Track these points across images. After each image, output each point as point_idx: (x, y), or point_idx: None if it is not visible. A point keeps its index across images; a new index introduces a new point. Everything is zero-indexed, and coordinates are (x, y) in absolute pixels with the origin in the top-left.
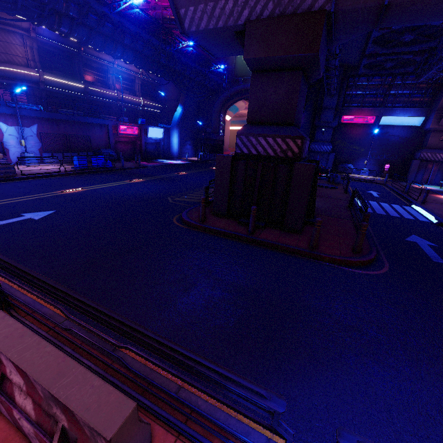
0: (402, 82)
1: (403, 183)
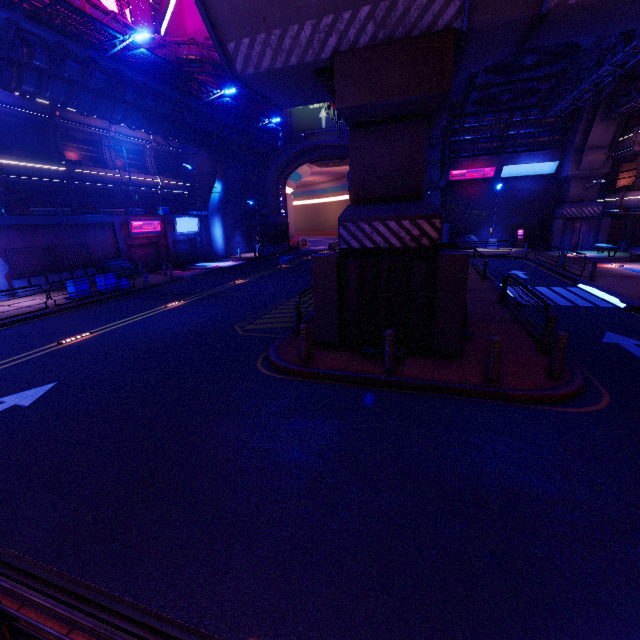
0: (523, 119)
1: (548, 253)
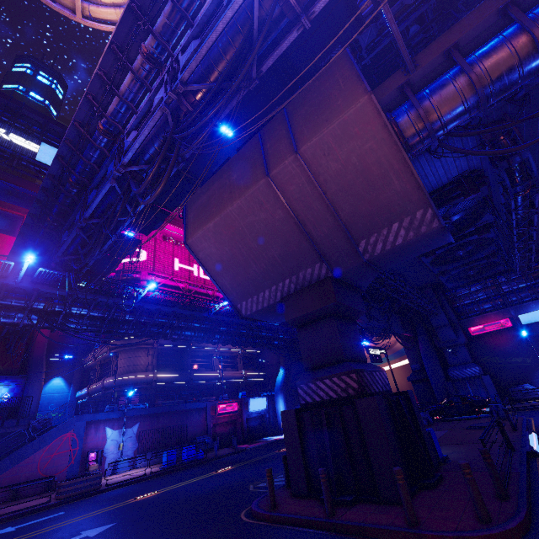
0: (507, 279)
1: None
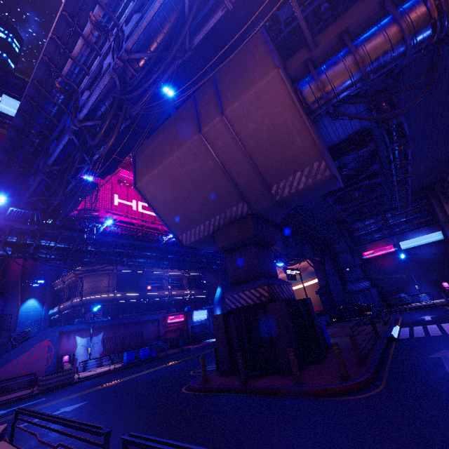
0: (392, 215)
1: None
